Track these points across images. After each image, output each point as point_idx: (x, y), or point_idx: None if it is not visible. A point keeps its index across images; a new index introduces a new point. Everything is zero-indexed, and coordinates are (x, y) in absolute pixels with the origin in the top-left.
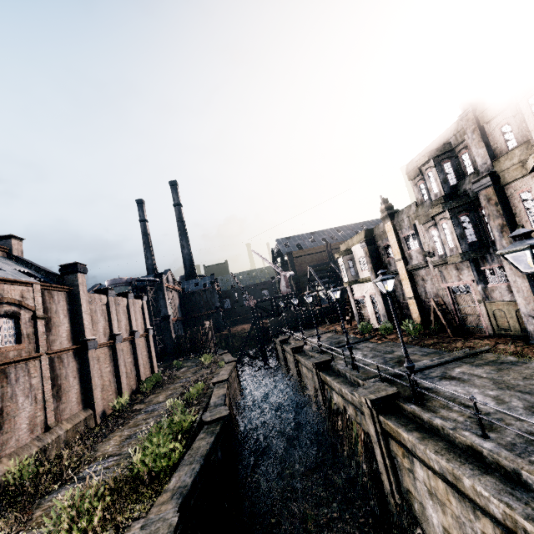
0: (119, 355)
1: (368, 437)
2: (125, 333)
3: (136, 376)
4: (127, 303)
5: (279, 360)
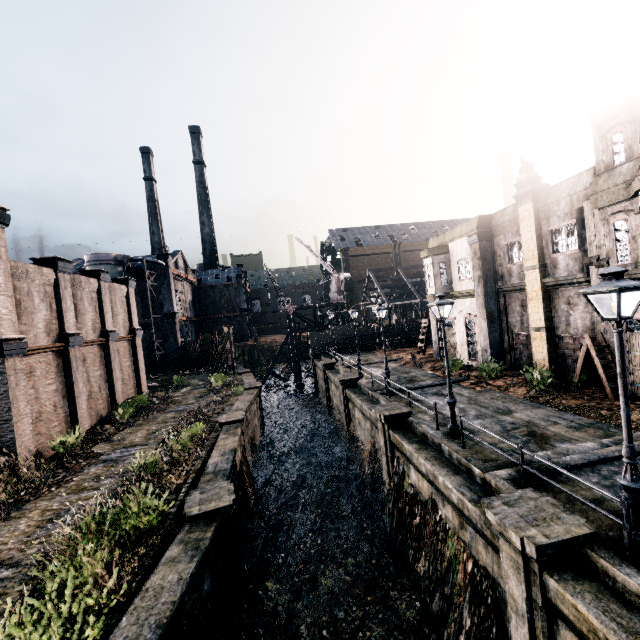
0: (75, 366)
1: (486, 577)
2: (92, 332)
3: (109, 397)
4: (98, 287)
5: (317, 388)
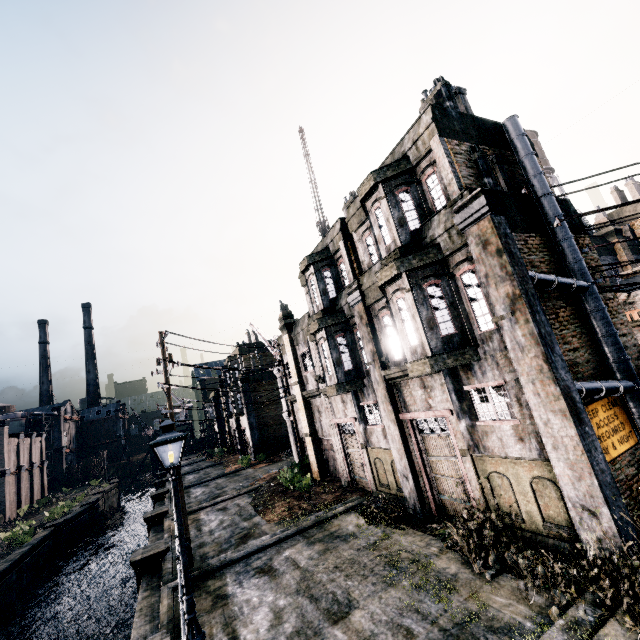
0: (22, 480)
1: None
2: (26, 465)
3: (30, 498)
4: (30, 441)
5: None
